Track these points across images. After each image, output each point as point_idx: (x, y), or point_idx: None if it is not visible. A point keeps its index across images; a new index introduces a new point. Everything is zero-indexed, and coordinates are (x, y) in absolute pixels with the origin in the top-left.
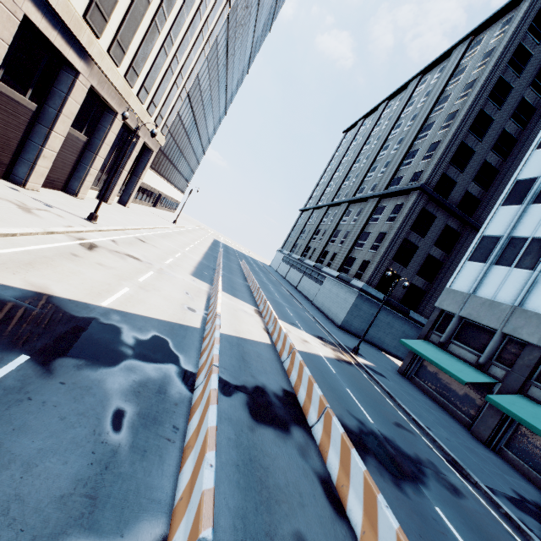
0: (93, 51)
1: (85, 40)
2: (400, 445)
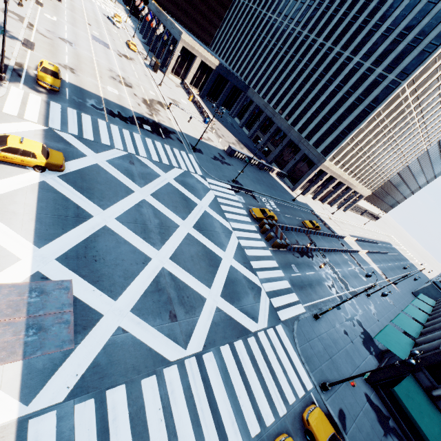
0: (350, 181)
1: (349, 180)
2: (365, 270)
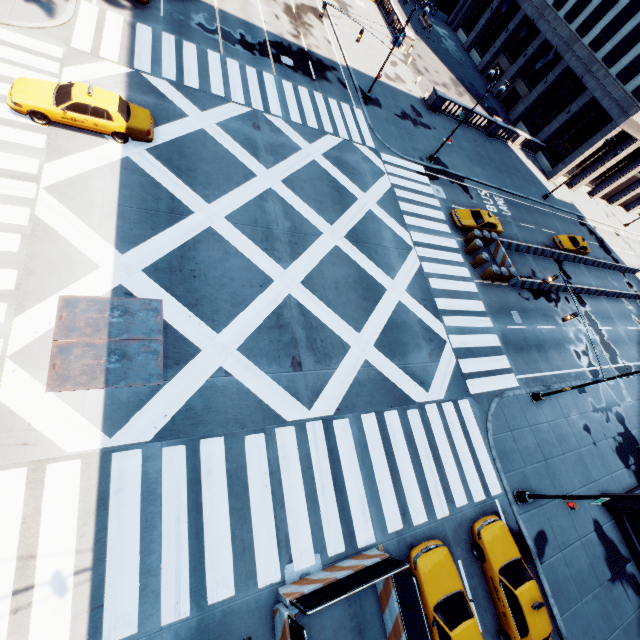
0: None
1: None
2: None
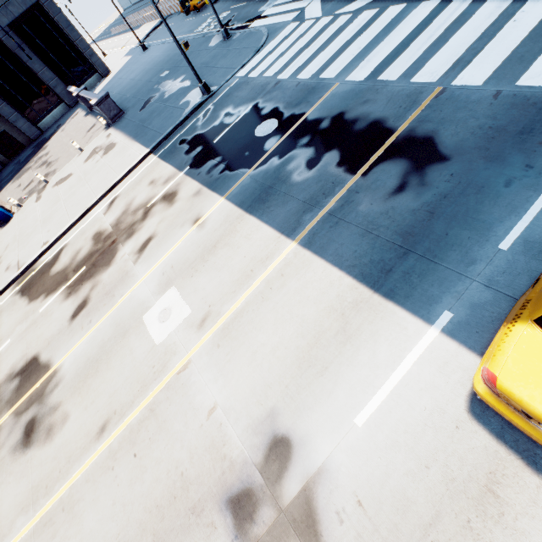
0: None
1: None
2: None
